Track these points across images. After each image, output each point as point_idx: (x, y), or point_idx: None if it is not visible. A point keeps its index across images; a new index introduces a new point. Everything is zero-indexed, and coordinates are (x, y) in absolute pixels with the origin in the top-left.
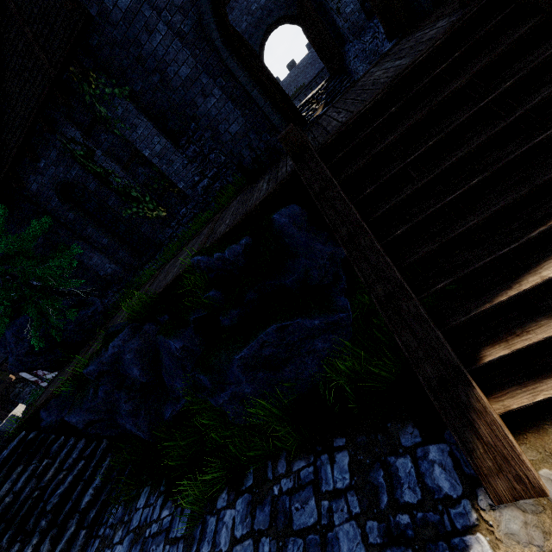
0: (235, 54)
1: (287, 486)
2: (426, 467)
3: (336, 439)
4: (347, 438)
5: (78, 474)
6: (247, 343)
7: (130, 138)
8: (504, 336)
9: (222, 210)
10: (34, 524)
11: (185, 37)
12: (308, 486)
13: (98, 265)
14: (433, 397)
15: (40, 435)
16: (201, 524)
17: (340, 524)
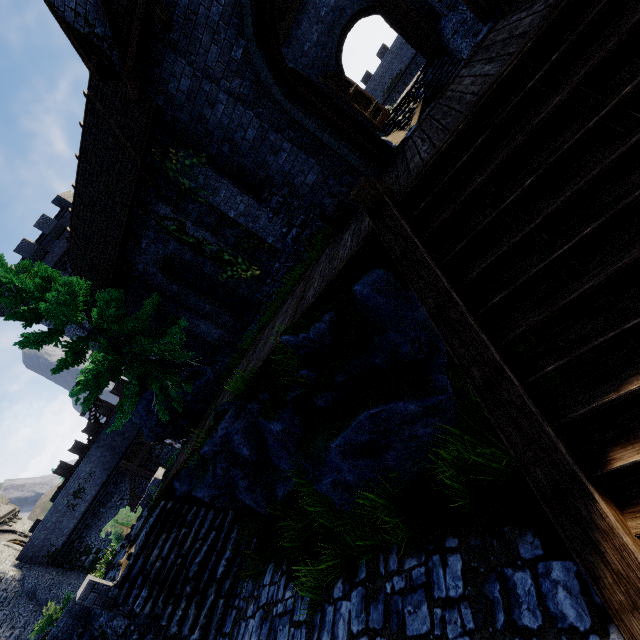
0: (299, 101)
1: (399, 586)
2: (548, 587)
3: (448, 539)
4: (459, 539)
5: (211, 545)
6: (341, 431)
7: (214, 203)
8: (639, 435)
9: (313, 265)
10: (181, 589)
11: (246, 99)
12: (420, 588)
13: (205, 332)
14: (547, 507)
15: (176, 504)
16: (320, 612)
17: (453, 638)
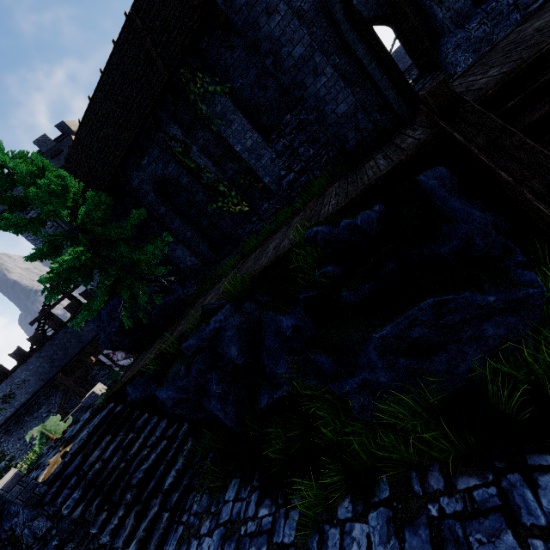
0: (354, 28)
1: (453, 508)
2: None
3: (531, 455)
4: None
5: (160, 453)
6: (389, 320)
7: (225, 134)
8: None
9: (315, 198)
10: (119, 496)
11: (304, 15)
12: (493, 512)
13: (180, 257)
14: None
15: (125, 409)
16: (317, 534)
17: None
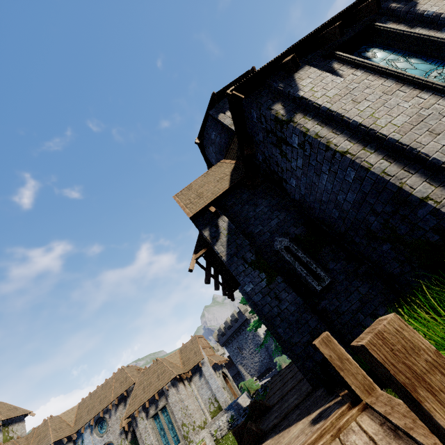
0: None
1: None
2: None
3: None
4: None
5: None
6: None
7: None
8: None
9: None
10: None
11: None
12: None
13: None
14: None
15: None
16: None
17: None
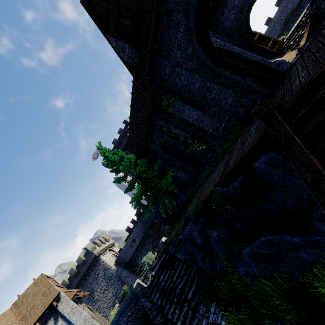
0: (221, 63)
1: None
2: None
3: None
4: None
5: (185, 281)
6: (249, 244)
7: (182, 117)
8: None
9: (233, 144)
10: (172, 298)
11: (194, 70)
12: None
13: (181, 176)
14: None
15: (170, 257)
16: None
17: None
